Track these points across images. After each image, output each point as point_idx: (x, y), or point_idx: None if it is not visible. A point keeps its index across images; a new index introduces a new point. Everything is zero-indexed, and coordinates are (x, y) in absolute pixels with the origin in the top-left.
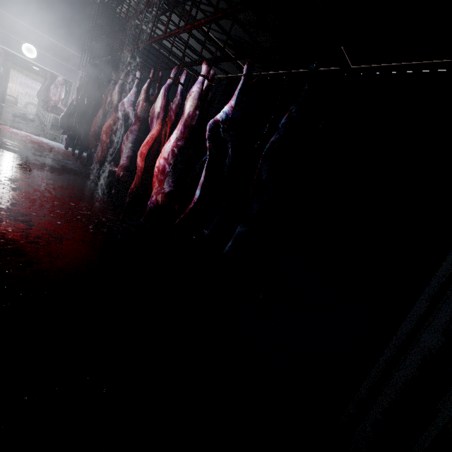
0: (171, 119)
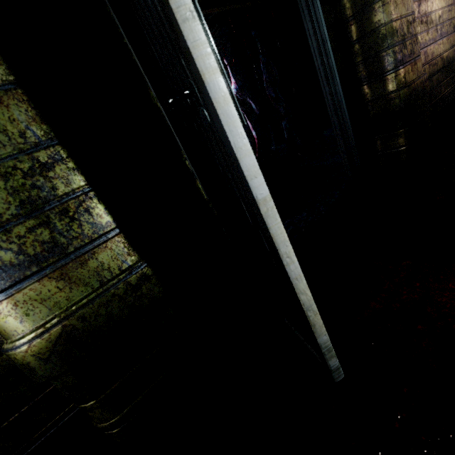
0: None
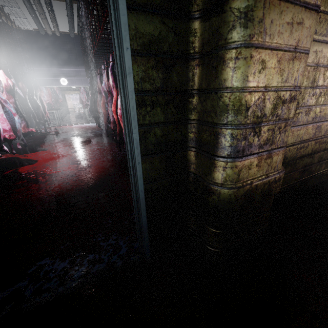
0: None
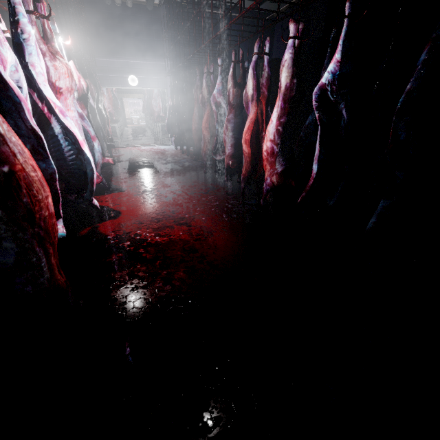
0: (265, 95)
